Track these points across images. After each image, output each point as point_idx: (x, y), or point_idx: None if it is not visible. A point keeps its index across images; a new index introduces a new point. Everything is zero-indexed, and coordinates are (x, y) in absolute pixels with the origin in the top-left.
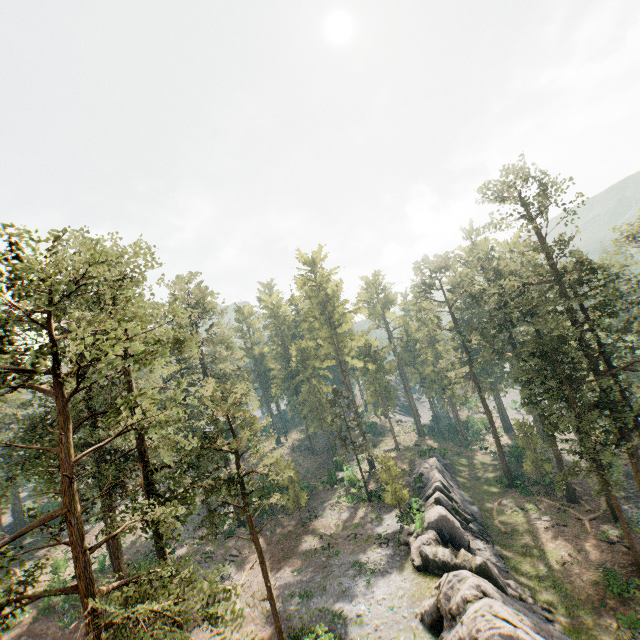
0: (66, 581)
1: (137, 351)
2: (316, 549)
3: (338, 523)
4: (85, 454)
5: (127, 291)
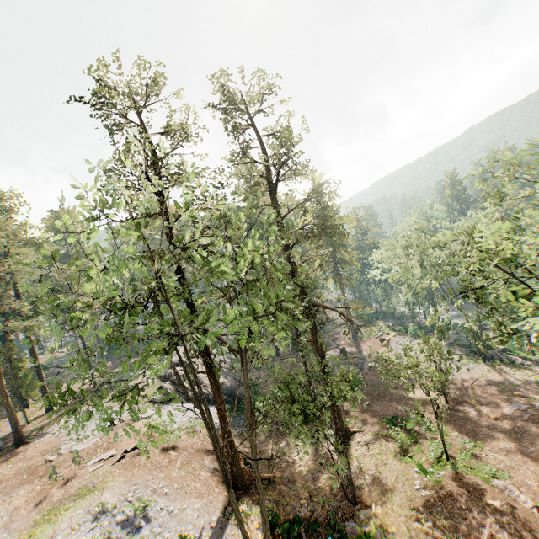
0: None
1: (4, 241)
2: None
3: None
4: None
5: (2, 218)
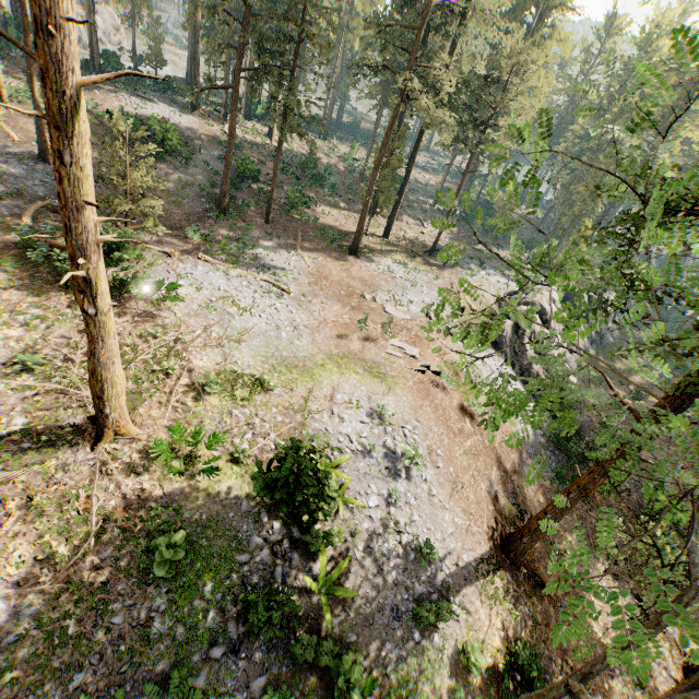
0: (354, 159)
1: None
2: (483, 252)
3: (508, 258)
4: (440, 2)
5: None
